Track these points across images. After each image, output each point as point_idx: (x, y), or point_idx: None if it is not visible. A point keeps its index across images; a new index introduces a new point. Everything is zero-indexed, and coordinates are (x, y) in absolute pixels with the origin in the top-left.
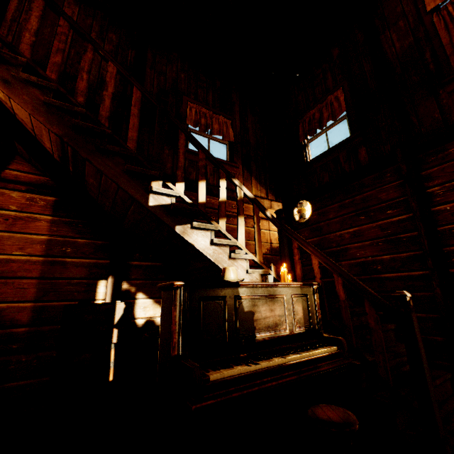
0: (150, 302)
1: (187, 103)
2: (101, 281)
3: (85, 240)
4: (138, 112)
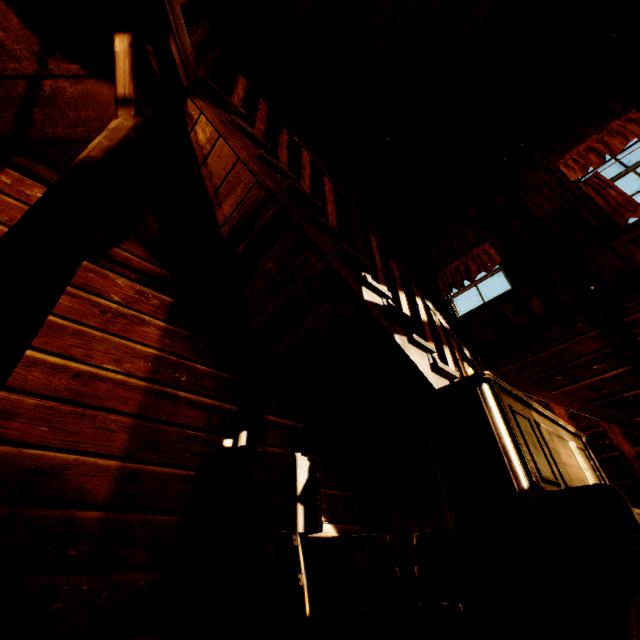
0: None
1: None
2: (225, 440)
3: (206, 368)
4: (333, 201)
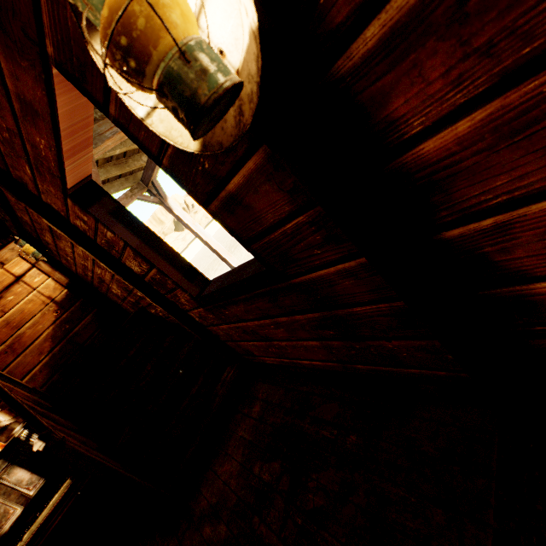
0: None
1: None
2: None
3: None
4: None
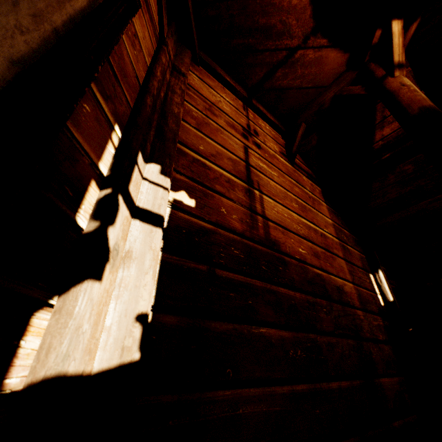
0: None
1: None
2: (370, 275)
3: (347, 232)
4: None
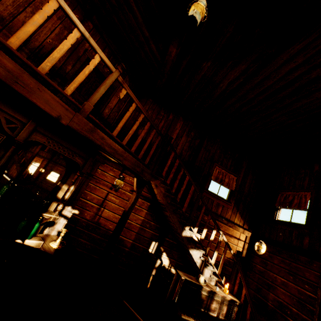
0: (167, 258)
1: (215, 166)
2: (153, 242)
3: (154, 223)
4: (190, 196)
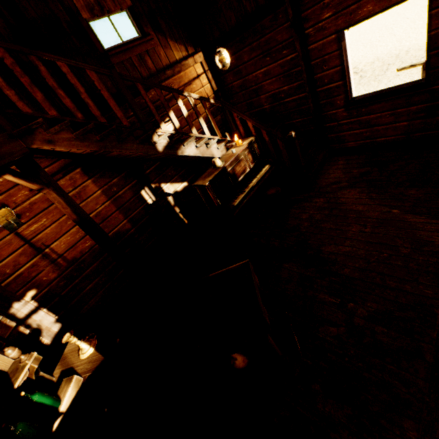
0: (169, 185)
1: None
2: (142, 192)
3: (117, 179)
4: (108, 93)
